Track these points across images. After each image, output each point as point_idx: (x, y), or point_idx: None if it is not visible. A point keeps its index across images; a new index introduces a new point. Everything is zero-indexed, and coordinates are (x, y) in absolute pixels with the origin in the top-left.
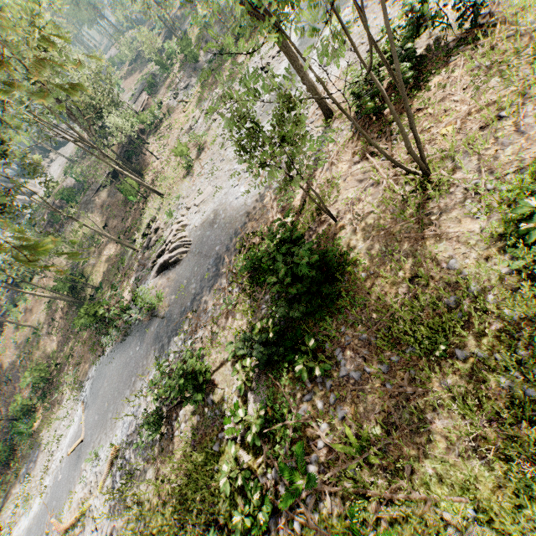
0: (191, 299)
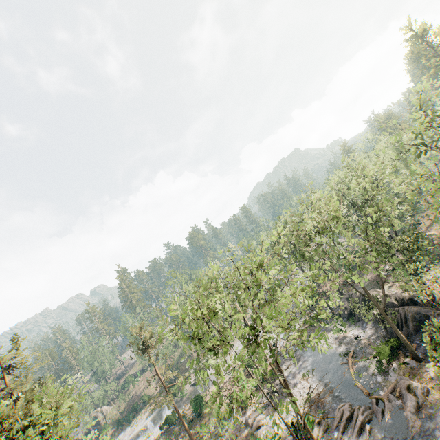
0: (190, 400)
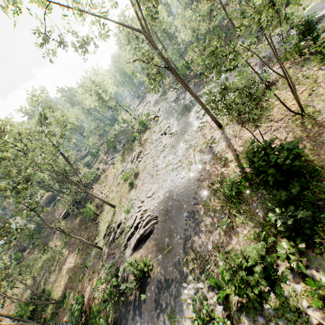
0: (181, 246)
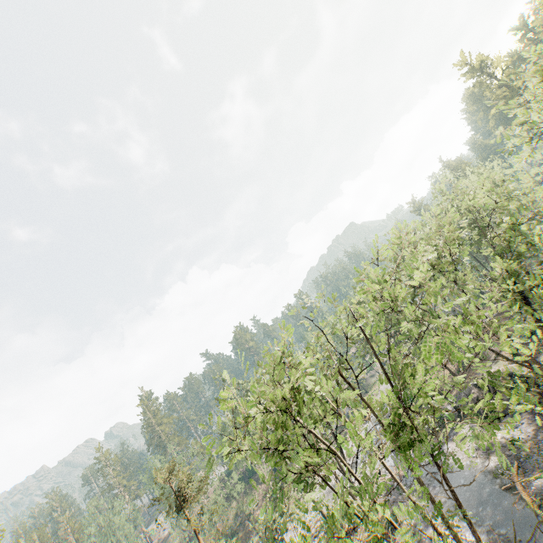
0: None
